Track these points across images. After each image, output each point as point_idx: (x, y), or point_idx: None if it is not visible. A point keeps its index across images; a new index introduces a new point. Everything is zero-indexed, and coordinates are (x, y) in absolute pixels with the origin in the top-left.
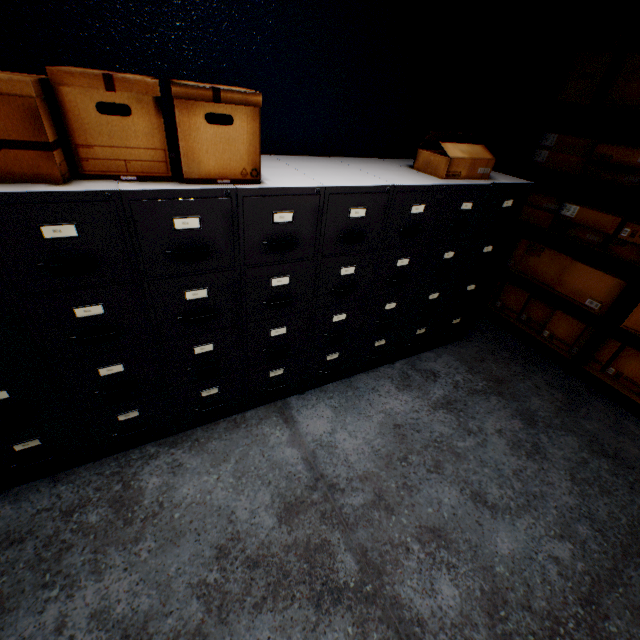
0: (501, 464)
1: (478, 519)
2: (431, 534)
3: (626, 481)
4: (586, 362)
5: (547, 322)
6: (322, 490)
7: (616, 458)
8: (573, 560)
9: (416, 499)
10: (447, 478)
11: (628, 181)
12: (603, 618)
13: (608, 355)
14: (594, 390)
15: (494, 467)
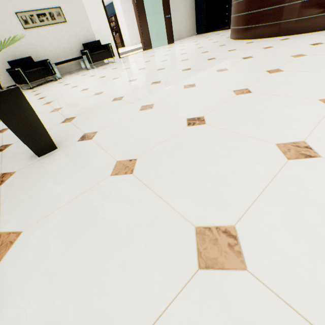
0: None
1: None
2: None
3: None
4: None
5: None
6: None
7: None
8: None
9: None
10: None
11: None
12: None
13: None
14: None
15: None
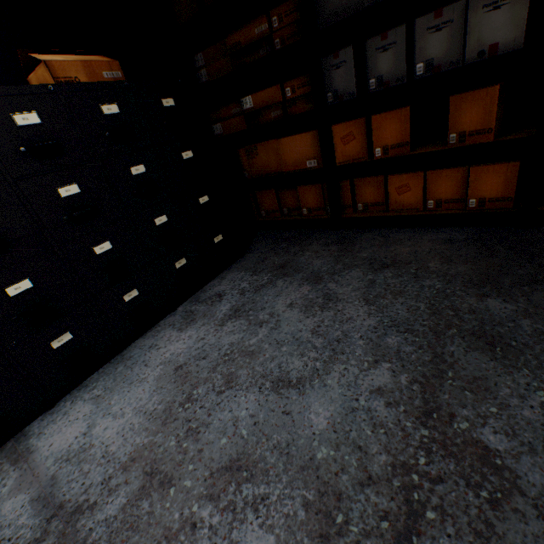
0: (298, 332)
1: (285, 408)
2: (228, 474)
3: (410, 275)
4: (342, 212)
5: (301, 202)
6: (57, 531)
7: (395, 263)
8: (396, 378)
9: (205, 439)
10: (242, 386)
11: (264, 54)
12: (450, 420)
13: (349, 195)
14: (360, 229)
15: (292, 340)
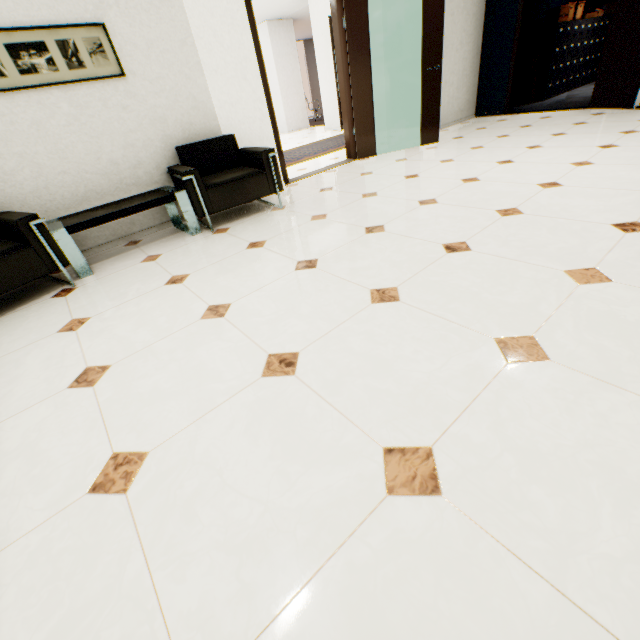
0: None
1: None
2: None
3: None
4: None
5: None
6: None
7: None
8: None
9: None
10: None
11: None
12: None
13: None
14: None
15: None
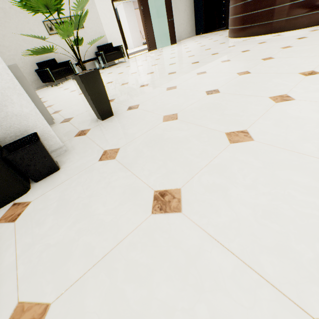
0: None
1: None
2: None
3: None
4: None
5: None
6: None
7: None
8: None
9: None
10: None
11: None
12: None
13: None
14: None
15: None
